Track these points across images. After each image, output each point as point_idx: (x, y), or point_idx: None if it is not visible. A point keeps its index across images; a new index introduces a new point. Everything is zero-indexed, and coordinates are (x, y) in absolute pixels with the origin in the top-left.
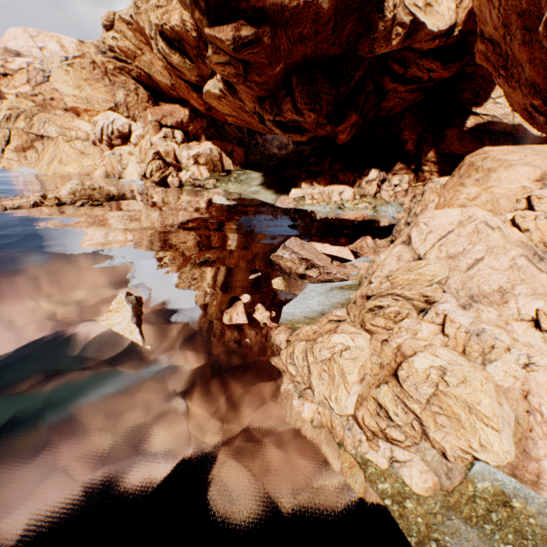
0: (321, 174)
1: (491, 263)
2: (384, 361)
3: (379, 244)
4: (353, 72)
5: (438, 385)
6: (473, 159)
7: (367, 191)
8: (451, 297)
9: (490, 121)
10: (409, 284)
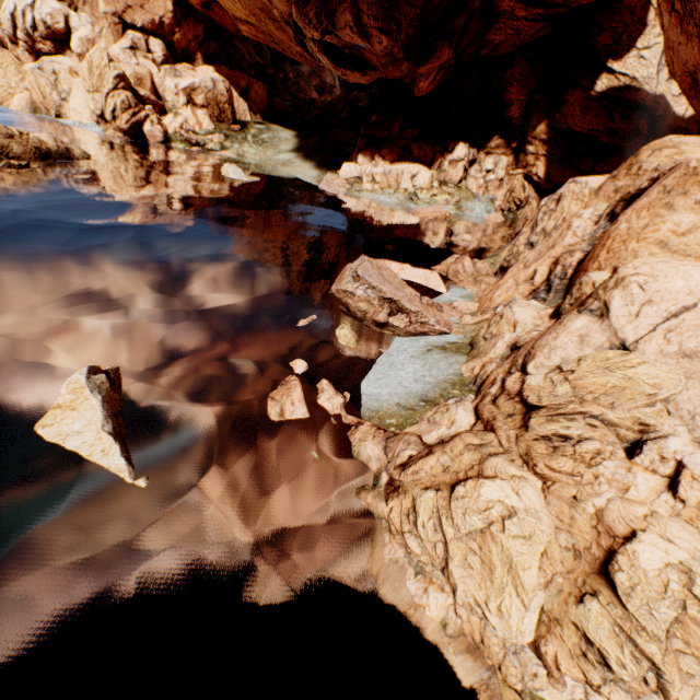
0: (387, 144)
1: None
2: (578, 543)
3: (479, 268)
4: None
5: (685, 605)
6: (697, 163)
7: (449, 177)
8: (681, 424)
9: (627, 86)
10: (608, 393)
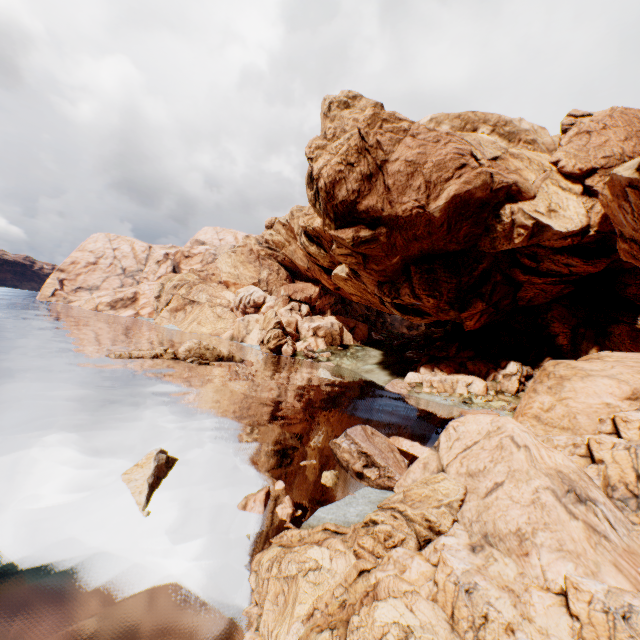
0: (445, 360)
1: (511, 491)
2: (349, 599)
3: None
4: (475, 264)
5: None
6: (547, 363)
7: (504, 387)
8: (463, 529)
9: None
10: (421, 500)
